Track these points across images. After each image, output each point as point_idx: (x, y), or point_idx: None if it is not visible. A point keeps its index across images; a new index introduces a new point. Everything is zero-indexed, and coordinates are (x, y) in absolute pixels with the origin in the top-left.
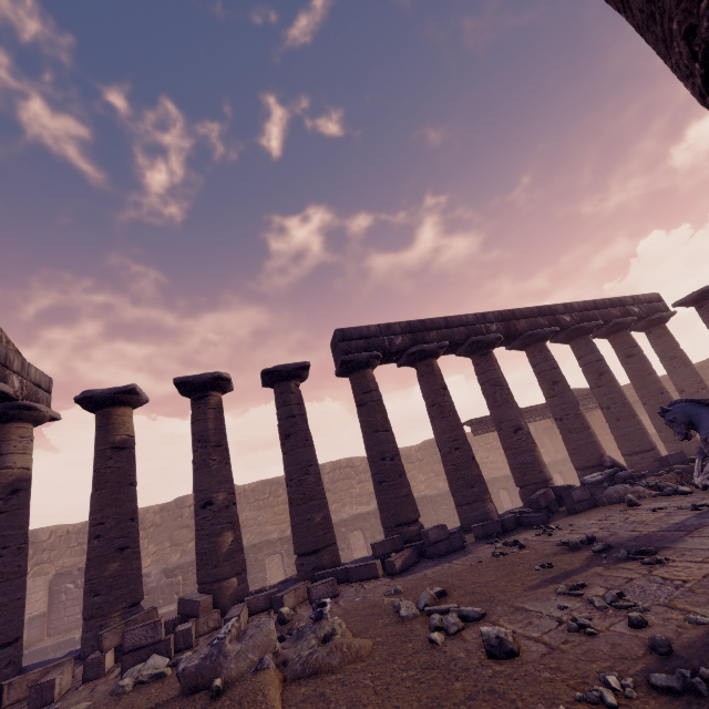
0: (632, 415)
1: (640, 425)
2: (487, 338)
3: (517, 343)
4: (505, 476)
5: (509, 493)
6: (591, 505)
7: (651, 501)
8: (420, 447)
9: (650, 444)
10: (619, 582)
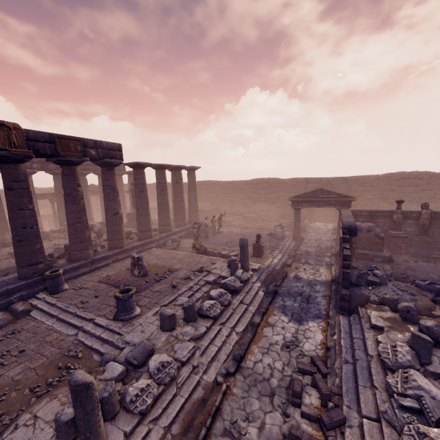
0: (89, 208)
1: (90, 211)
2: (28, 171)
3: (49, 173)
4: (49, 215)
5: (49, 222)
6: (43, 239)
7: (57, 240)
8: (2, 191)
9: (91, 218)
10: (2, 263)
